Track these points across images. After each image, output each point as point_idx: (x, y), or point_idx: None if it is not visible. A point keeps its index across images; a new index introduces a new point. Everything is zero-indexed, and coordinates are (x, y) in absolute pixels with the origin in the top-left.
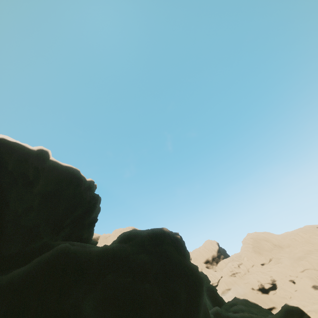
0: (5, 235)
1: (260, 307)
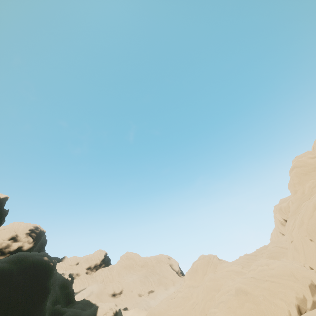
0: None
1: (93, 305)
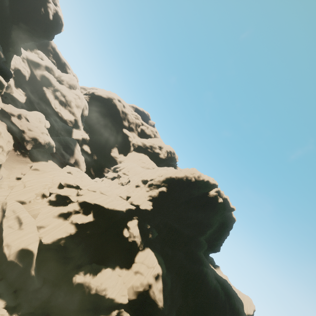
0: (198, 245)
1: None
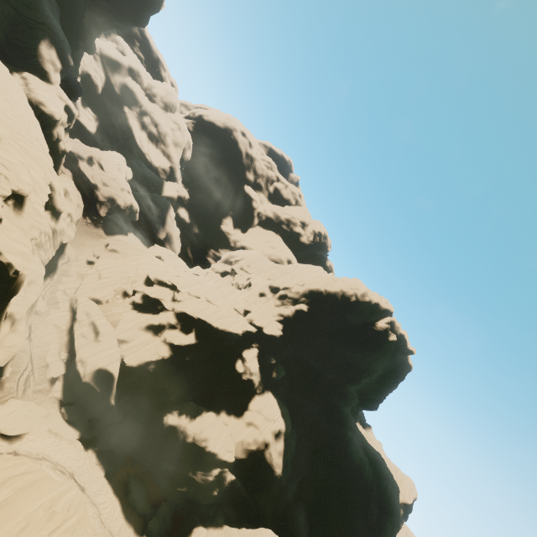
0: (345, 398)
1: None
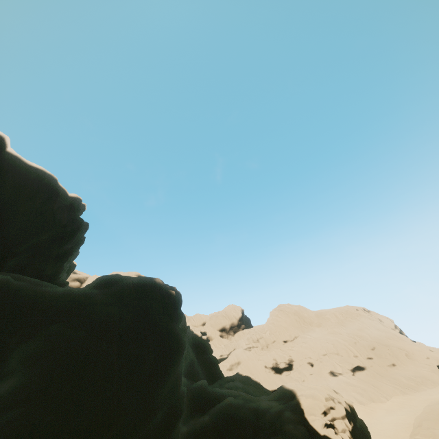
0: None
1: (261, 387)
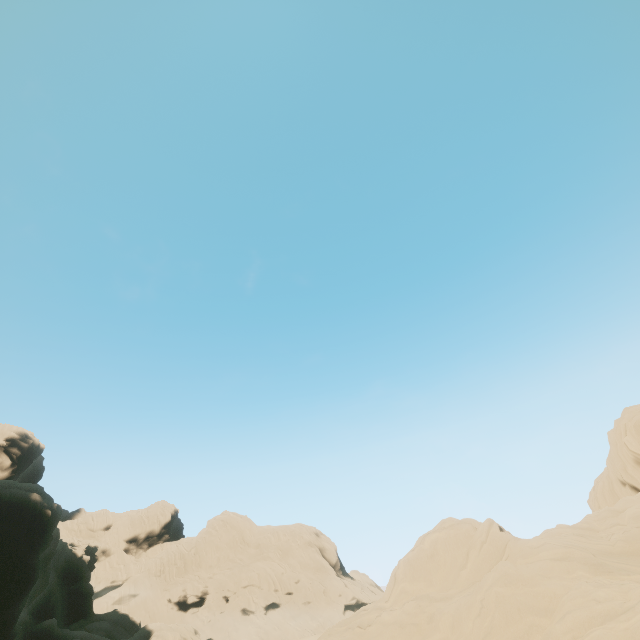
0: None
1: (135, 628)
